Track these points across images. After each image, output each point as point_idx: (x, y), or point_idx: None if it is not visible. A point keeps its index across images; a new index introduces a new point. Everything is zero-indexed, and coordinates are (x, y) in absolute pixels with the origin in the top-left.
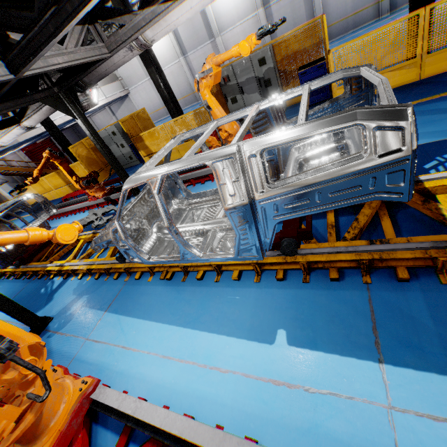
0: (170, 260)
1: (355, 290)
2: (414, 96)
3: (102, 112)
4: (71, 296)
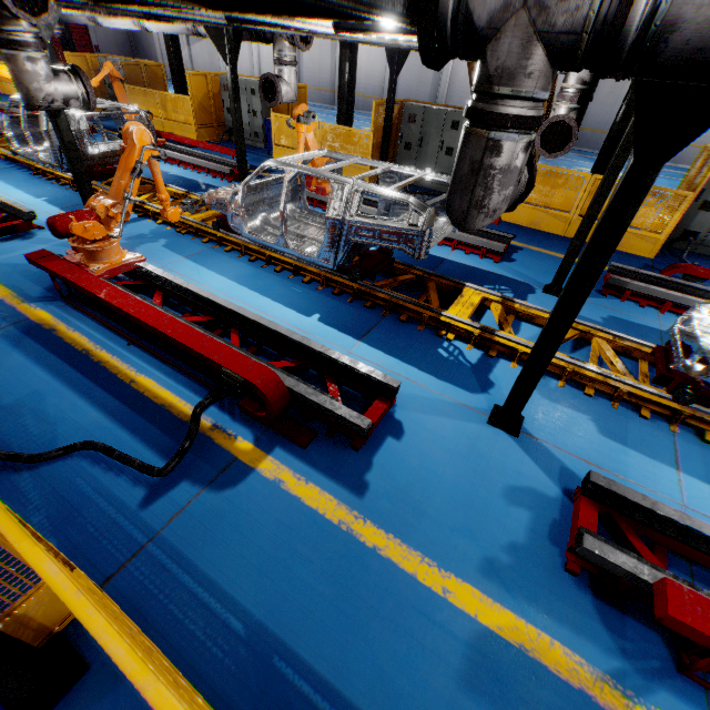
0: (29, 154)
1: None
2: None
3: None
4: None
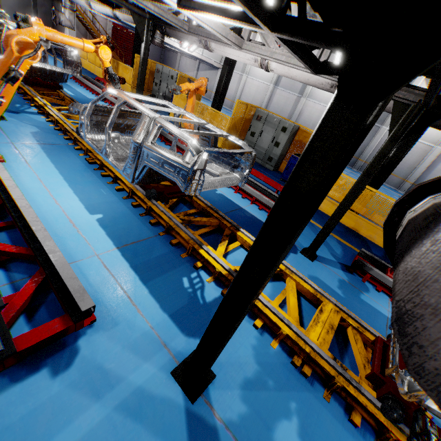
0: (96, 148)
1: (151, 232)
2: (319, 221)
3: (192, 60)
4: (31, 122)
